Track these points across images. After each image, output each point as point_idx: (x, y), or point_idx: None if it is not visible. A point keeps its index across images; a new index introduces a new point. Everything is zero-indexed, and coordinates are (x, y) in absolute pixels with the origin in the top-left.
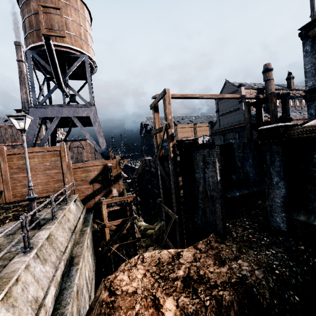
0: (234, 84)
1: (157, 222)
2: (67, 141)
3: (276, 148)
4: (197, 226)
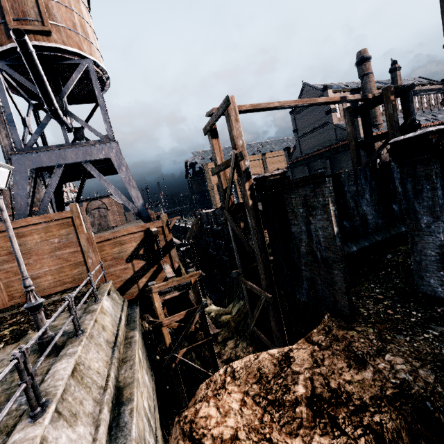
0: (317, 86)
1: (233, 303)
2: (82, 202)
3: (423, 170)
4: (296, 303)
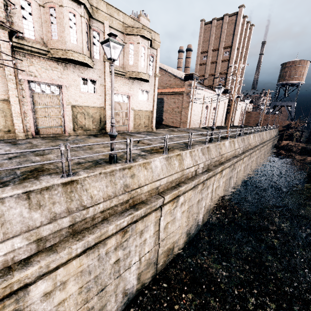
0: None
1: None
2: None
3: None
4: None
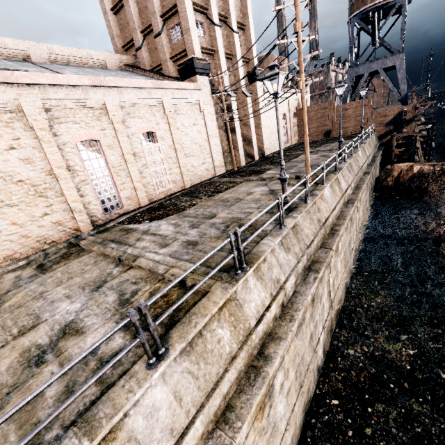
0: None
1: None
2: None
3: None
4: None
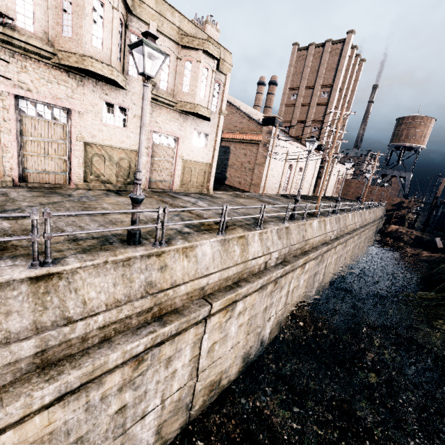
0: None
1: None
2: None
3: None
4: None
